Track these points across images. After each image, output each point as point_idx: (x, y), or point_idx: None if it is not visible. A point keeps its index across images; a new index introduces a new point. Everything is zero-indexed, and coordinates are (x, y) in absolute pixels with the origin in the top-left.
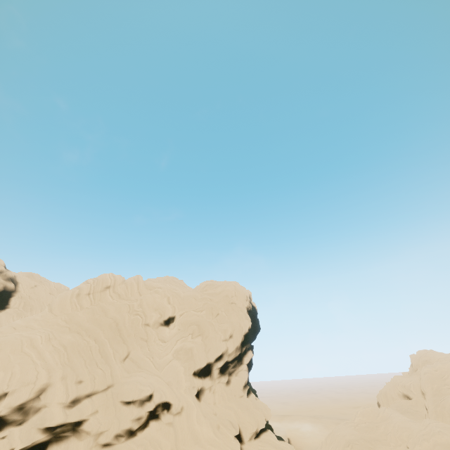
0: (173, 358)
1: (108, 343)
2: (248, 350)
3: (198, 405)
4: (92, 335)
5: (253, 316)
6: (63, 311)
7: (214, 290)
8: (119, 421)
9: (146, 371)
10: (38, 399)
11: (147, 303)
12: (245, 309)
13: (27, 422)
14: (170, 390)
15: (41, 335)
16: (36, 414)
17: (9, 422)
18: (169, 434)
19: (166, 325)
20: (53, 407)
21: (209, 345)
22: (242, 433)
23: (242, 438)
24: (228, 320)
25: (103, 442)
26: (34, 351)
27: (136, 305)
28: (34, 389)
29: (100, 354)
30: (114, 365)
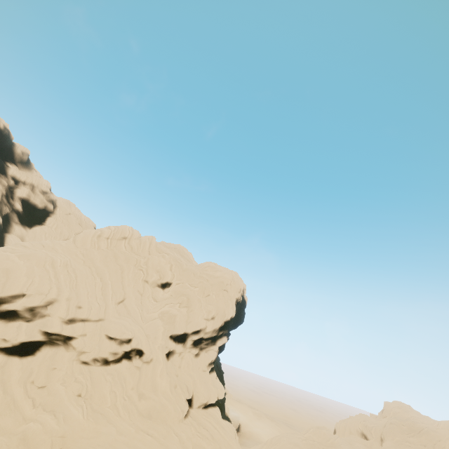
0: (158, 317)
1: (110, 285)
2: (224, 335)
3: (165, 362)
4: (100, 273)
5: (241, 308)
6: (84, 245)
7: (213, 272)
8: (100, 349)
9: (133, 319)
10: (45, 308)
11: (152, 263)
12: (235, 300)
13: (33, 321)
14: (147, 342)
15: (61, 259)
16: (41, 319)
17: (21, 317)
18: (134, 375)
19: (162, 287)
20: (54, 318)
21: (192, 318)
22: (194, 400)
23: (193, 403)
24: (215, 304)
25: (83, 359)
26: (52, 270)
27: (142, 261)
28: (44, 299)
29: (101, 291)
30: (110, 304)
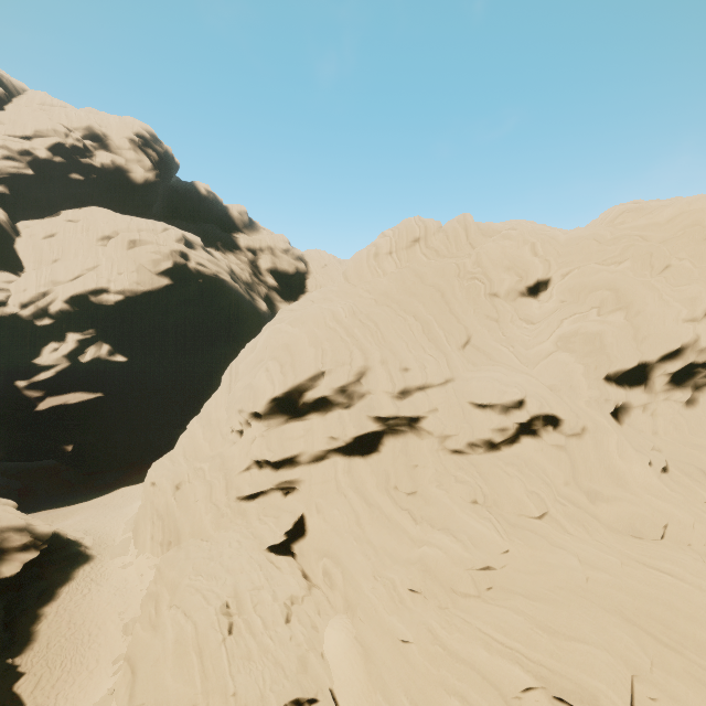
0: (556, 350)
1: (434, 322)
2: None
3: (618, 430)
4: (408, 309)
5: None
6: (362, 279)
7: (647, 217)
8: (472, 427)
9: (505, 366)
10: (359, 384)
11: (489, 258)
12: None
13: (353, 407)
14: (556, 399)
15: (342, 307)
16: (362, 400)
17: (335, 404)
18: (558, 461)
19: (532, 295)
20: (378, 395)
21: (646, 329)
22: None
23: None
24: (700, 279)
25: (451, 448)
26: (339, 326)
27: (468, 264)
28: (351, 372)
29: (425, 335)
30: (450, 352)
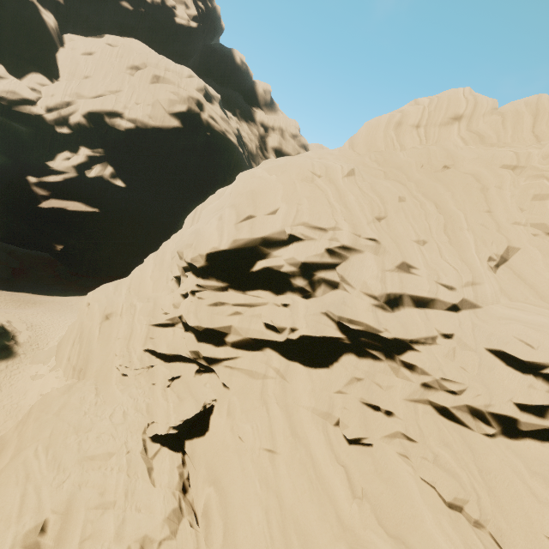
0: None
1: (463, 220)
2: None
3: None
4: (428, 194)
5: None
6: (371, 149)
7: None
8: (490, 394)
9: None
10: (333, 271)
11: None
12: None
13: (315, 299)
14: None
15: (341, 164)
16: (329, 295)
17: (292, 288)
18: None
19: None
20: (355, 296)
21: None
22: None
23: None
24: None
25: (440, 407)
26: (330, 186)
27: (535, 156)
28: (327, 251)
29: (445, 234)
30: (478, 269)
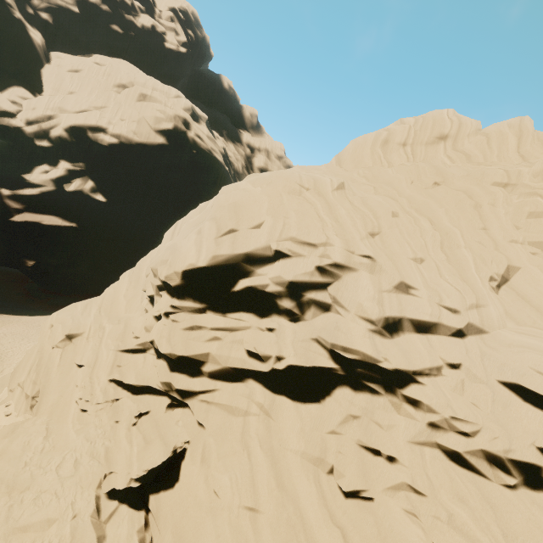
0: None
1: (460, 237)
2: None
3: None
4: (421, 210)
5: None
6: (358, 166)
7: None
8: (509, 437)
9: None
10: (324, 292)
11: None
12: None
13: (303, 323)
14: None
15: (330, 178)
16: (320, 318)
17: (278, 310)
18: None
19: None
20: (350, 320)
21: None
22: None
23: None
24: None
25: (450, 451)
26: (319, 199)
27: (526, 174)
28: (318, 269)
29: (442, 252)
30: (481, 289)
